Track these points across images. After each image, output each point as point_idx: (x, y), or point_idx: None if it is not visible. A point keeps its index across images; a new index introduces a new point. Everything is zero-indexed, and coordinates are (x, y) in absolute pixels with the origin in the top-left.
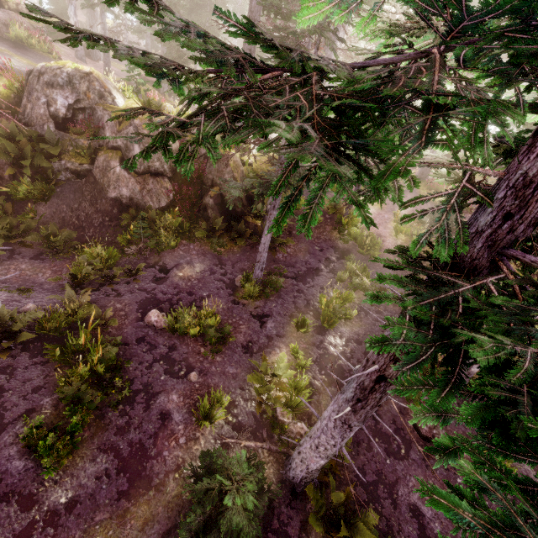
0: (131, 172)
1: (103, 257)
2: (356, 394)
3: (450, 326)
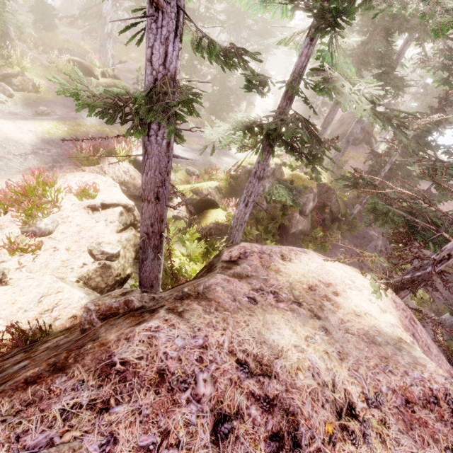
0: (303, 216)
1: None
2: None
3: None
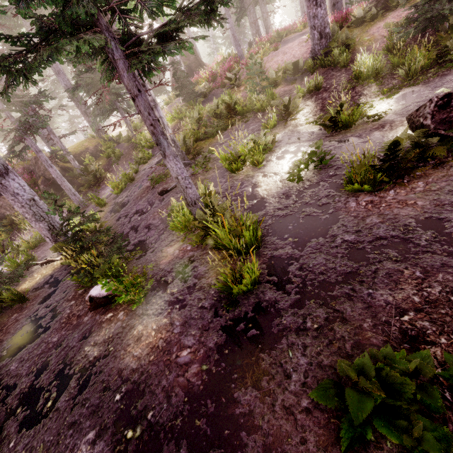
0: None
1: None
2: None
3: None
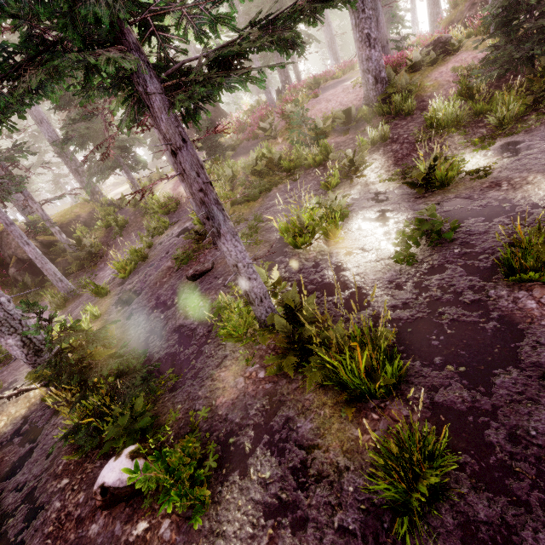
0: None
1: None
2: None
3: None
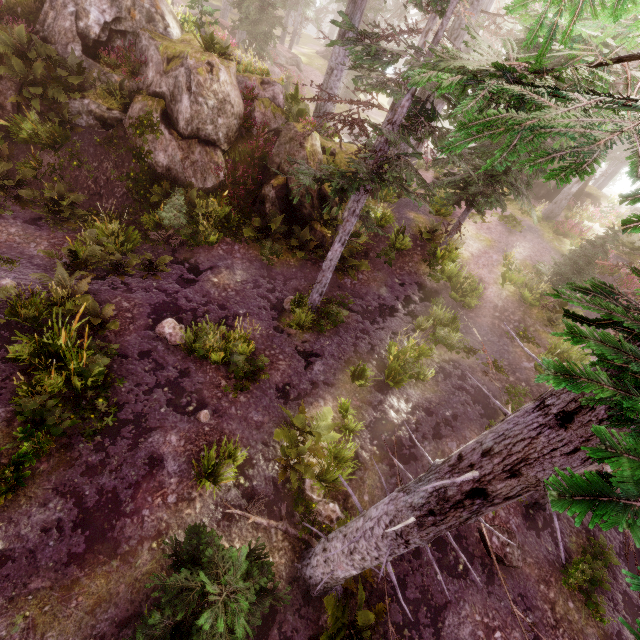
0: (174, 133)
1: (119, 239)
2: (428, 503)
3: None
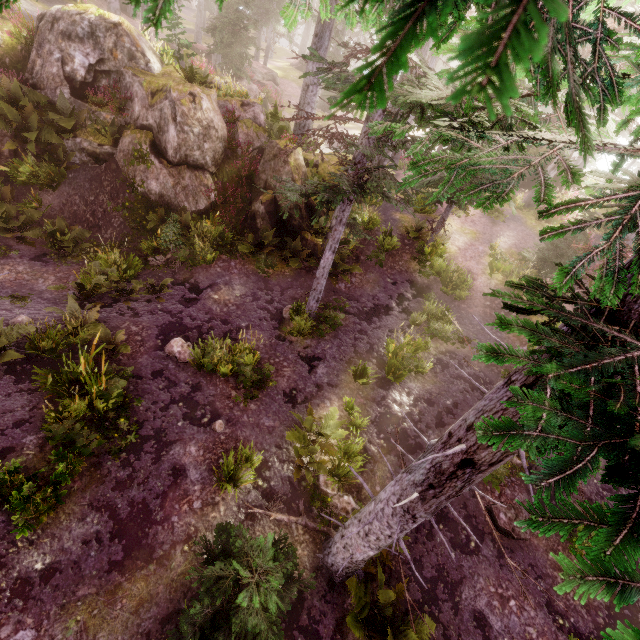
0: (163, 161)
1: (121, 266)
2: (427, 478)
3: (624, 414)
